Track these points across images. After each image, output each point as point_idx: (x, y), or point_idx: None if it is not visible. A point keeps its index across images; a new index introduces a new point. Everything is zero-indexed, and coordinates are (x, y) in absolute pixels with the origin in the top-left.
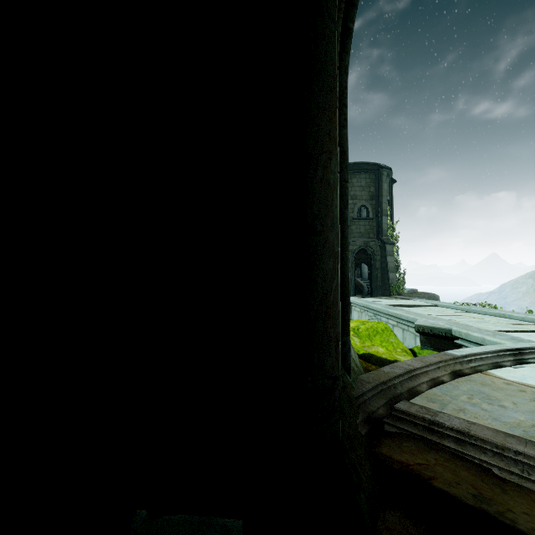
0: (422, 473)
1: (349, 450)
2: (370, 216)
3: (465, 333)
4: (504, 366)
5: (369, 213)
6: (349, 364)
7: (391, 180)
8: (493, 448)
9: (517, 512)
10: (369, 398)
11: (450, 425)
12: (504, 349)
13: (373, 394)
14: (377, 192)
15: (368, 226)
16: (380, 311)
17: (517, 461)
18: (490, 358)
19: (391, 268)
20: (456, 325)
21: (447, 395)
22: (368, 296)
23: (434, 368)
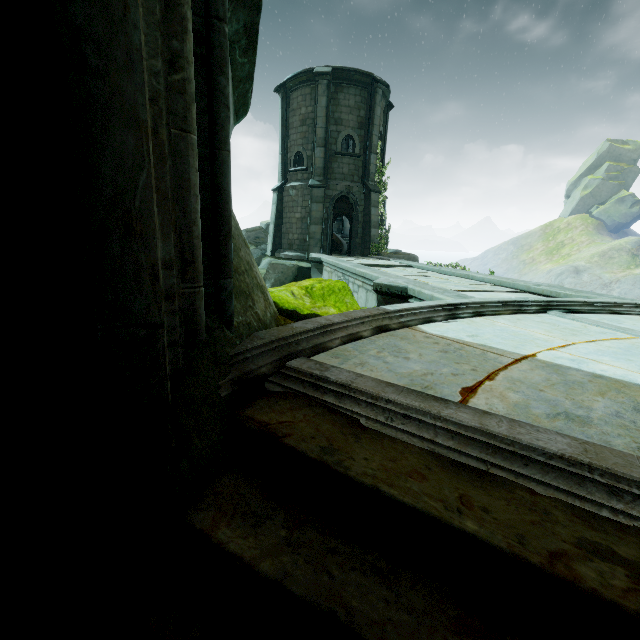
0: (279, 431)
1: (182, 416)
2: (357, 151)
3: (418, 291)
4: (435, 321)
5: (356, 148)
6: (230, 315)
7: (388, 103)
8: (368, 399)
9: (358, 458)
10: (253, 356)
11: (335, 379)
12: (441, 305)
13: (261, 351)
14: (368, 119)
15: (353, 165)
16: (348, 270)
17: (385, 409)
18: (424, 313)
19: (374, 223)
20: (413, 283)
21: (357, 350)
22: (346, 255)
23: (357, 323)
